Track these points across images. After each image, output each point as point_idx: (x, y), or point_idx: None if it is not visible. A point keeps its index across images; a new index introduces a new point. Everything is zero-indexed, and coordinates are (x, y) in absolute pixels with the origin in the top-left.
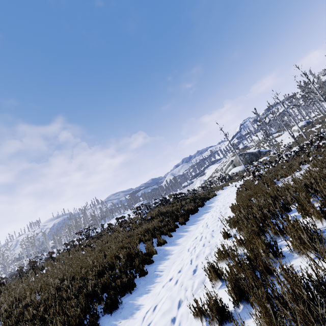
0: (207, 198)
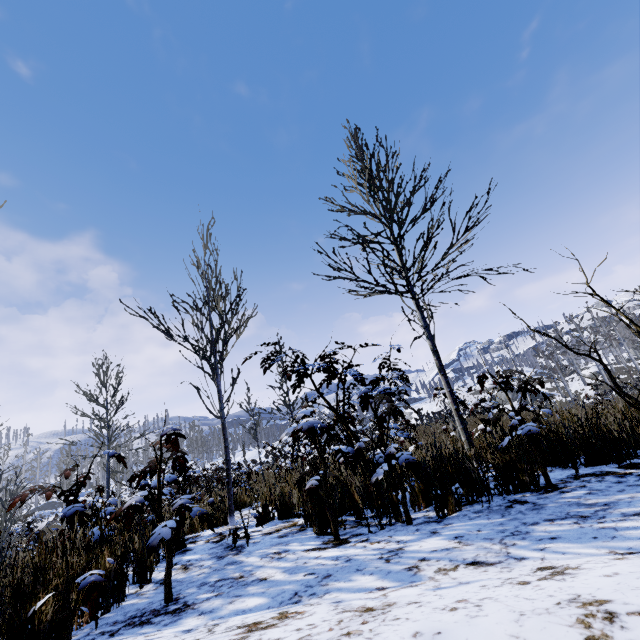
0: None
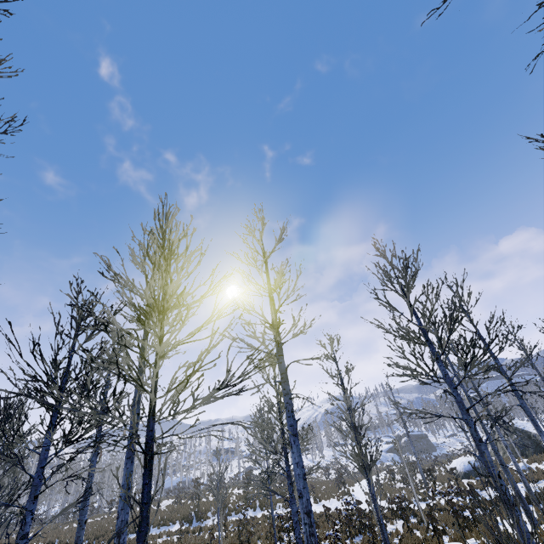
0: (261, 507)
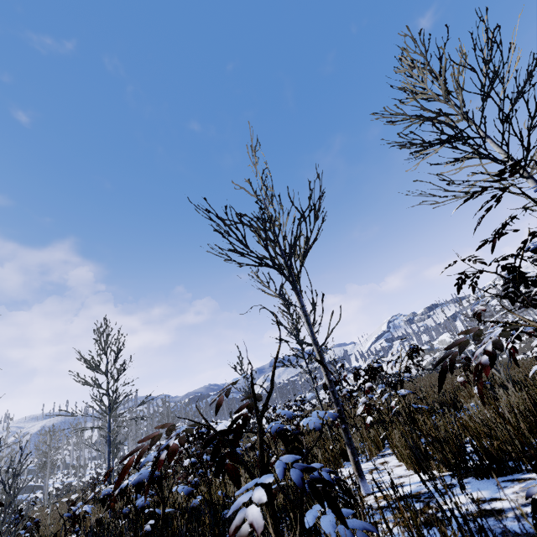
0: None
